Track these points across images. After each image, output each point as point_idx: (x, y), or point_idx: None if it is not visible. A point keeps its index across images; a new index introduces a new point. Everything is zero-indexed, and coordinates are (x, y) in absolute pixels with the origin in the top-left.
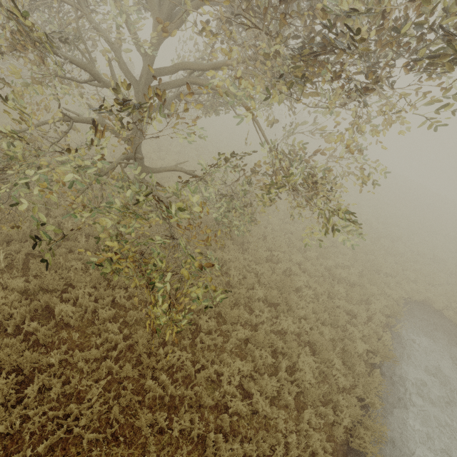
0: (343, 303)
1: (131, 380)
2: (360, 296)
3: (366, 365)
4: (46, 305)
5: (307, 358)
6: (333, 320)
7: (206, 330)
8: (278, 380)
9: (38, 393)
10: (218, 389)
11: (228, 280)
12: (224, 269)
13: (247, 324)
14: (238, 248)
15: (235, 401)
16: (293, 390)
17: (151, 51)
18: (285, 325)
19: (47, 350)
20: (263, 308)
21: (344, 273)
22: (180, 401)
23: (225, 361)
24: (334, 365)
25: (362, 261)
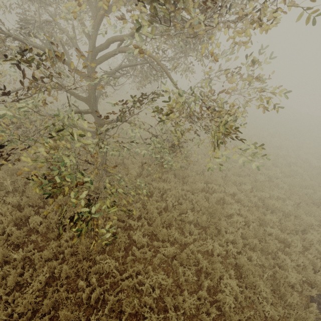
0: (276, 231)
1: (70, 279)
2: (295, 226)
3: (301, 297)
4: (28, 217)
5: (230, 281)
6: (264, 247)
7: (139, 244)
8: (200, 298)
9: (2, 280)
10: (135, 298)
11: (167, 206)
12: (164, 196)
13: (177, 243)
14: (180, 181)
15: (153, 313)
16: (213, 311)
17: (92, 35)
18: (211, 246)
19: (19, 248)
20: (194, 230)
21: (278, 204)
22: (105, 304)
23: (149, 273)
24: (261, 292)
25: (299, 195)
